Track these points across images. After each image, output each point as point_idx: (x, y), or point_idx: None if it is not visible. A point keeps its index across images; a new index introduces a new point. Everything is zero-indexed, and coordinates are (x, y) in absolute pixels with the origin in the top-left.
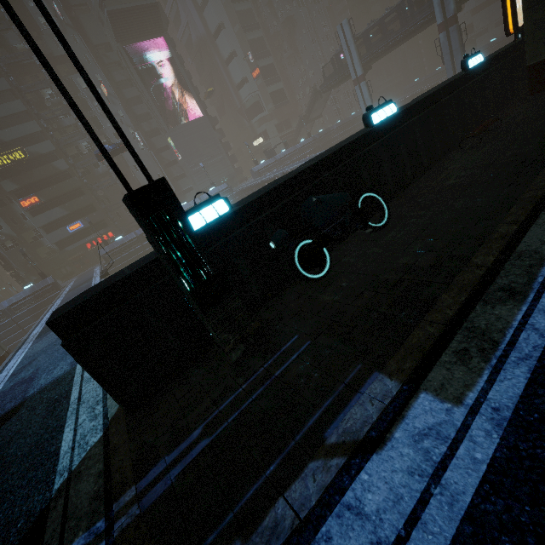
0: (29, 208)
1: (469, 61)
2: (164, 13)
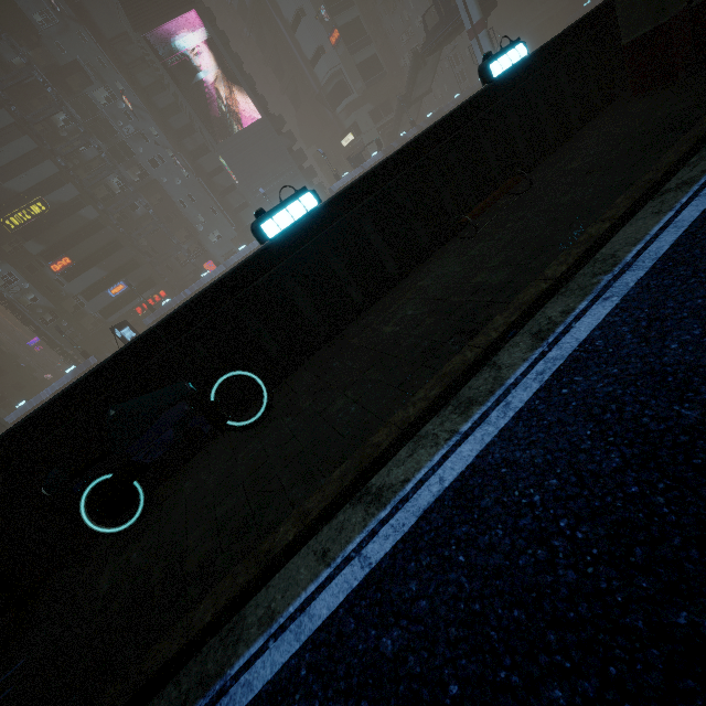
0: (61, 272)
1: (492, 66)
2: None
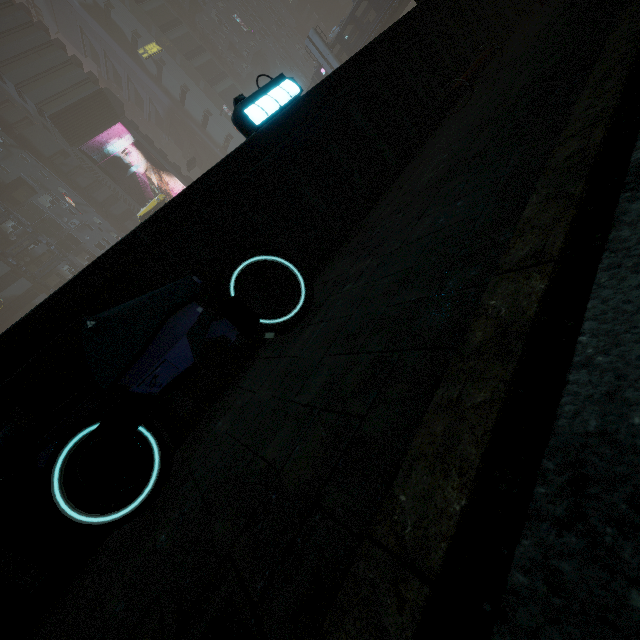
0: None
1: None
2: (115, 97)
